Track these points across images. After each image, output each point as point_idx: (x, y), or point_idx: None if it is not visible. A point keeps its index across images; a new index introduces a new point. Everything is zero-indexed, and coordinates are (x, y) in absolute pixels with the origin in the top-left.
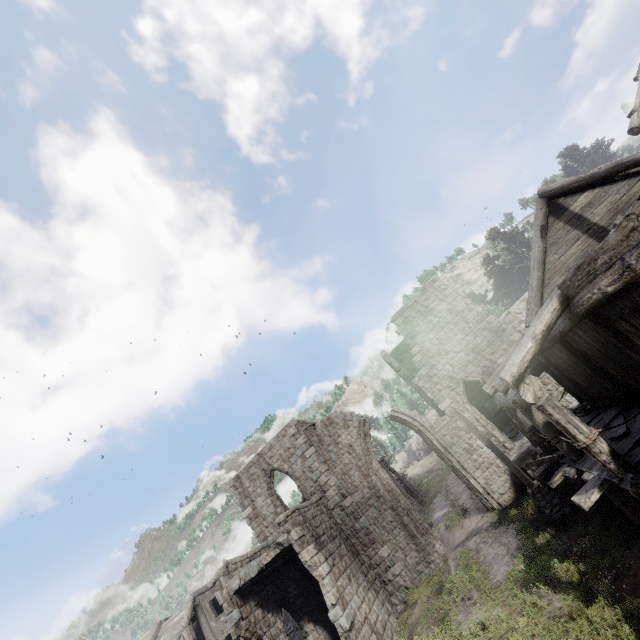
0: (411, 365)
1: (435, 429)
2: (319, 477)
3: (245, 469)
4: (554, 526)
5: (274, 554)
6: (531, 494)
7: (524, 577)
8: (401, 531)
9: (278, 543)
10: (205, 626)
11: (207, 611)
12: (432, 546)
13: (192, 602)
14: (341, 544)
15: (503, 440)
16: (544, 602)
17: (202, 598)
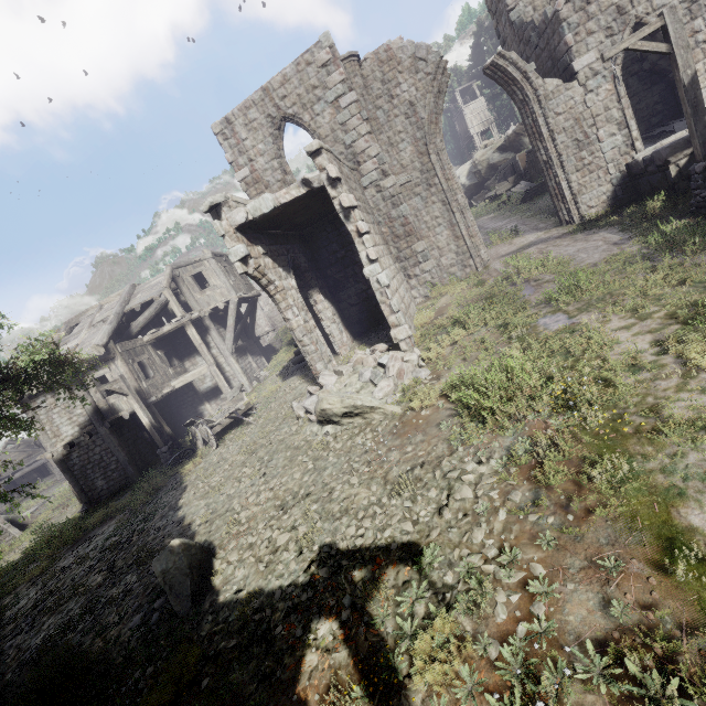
0: (525, 16)
1: (549, 102)
2: (355, 142)
3: (240, 110)
4: (697, 217)
5: (297, 194)
6: (703, 168)
7: (664, 244)
8: (445, 230)
9: (305, 181)
10: (188, 296)
11: (189, 284)
12: (477, 250)
13: (171, 271)
14: (374, 224)
15: (637, 136)
16: (698, 261)
17: (182, 271)
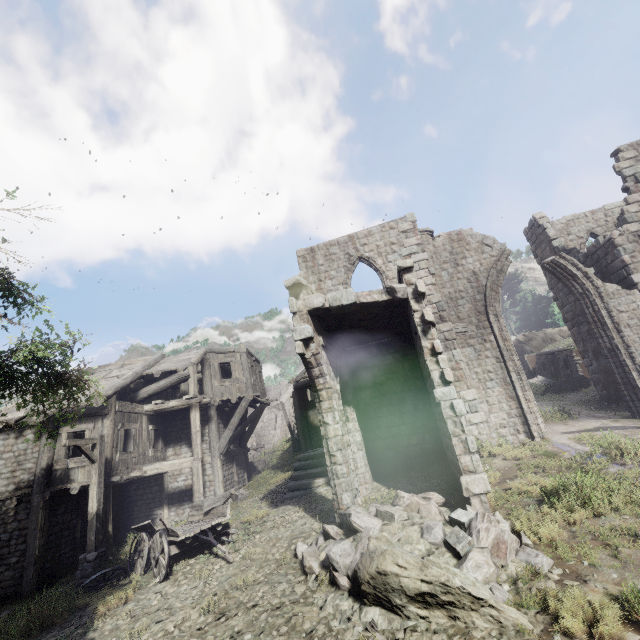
0: None
1: (610, 299)
2: None
3: (325, 245)
4: None
5: (378, 299)
6: None
7: None
8: (498, 386)
9: (390, 289)
10: (207, 380)
11: (214, 370)
12: (534, 417)
13: (203, 353)
14: None
15: None
16: None
17: (213, 357)
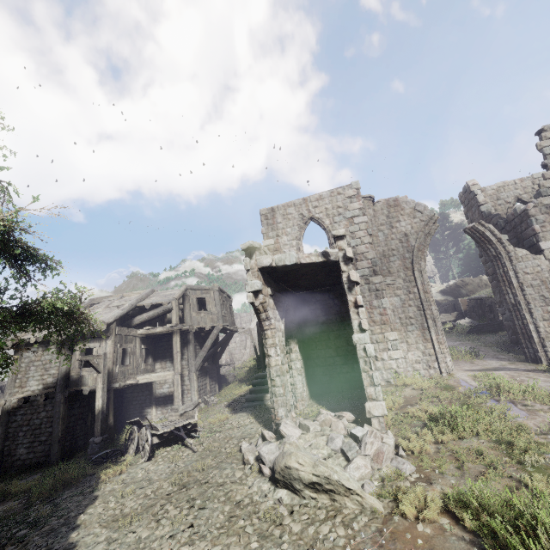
0: None
1: (519, 262)
2: (358, 245)
3: (283, 206)
4: None
5: (315, 260)
6: None
7: None
8: (416, 330)
9: (325, 253)
10: (187, 312)
11: (192, 303)
12: (443, 356)
13: (184, 289)
14: None
15: None
16: None
17: (192, 293)
